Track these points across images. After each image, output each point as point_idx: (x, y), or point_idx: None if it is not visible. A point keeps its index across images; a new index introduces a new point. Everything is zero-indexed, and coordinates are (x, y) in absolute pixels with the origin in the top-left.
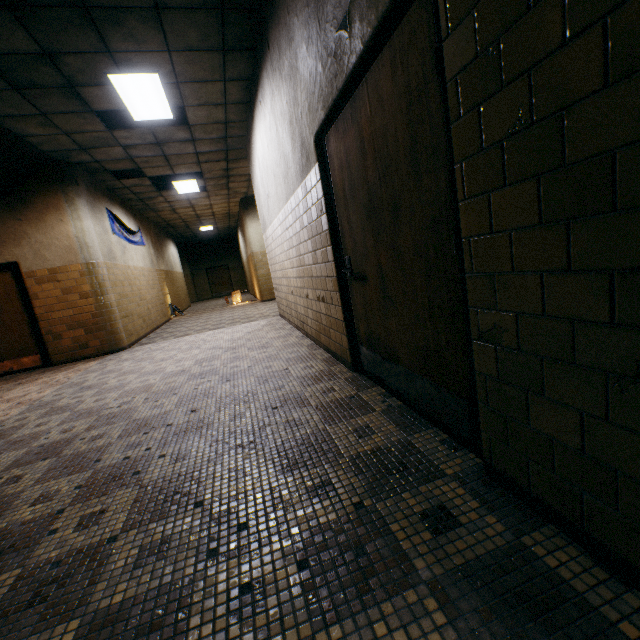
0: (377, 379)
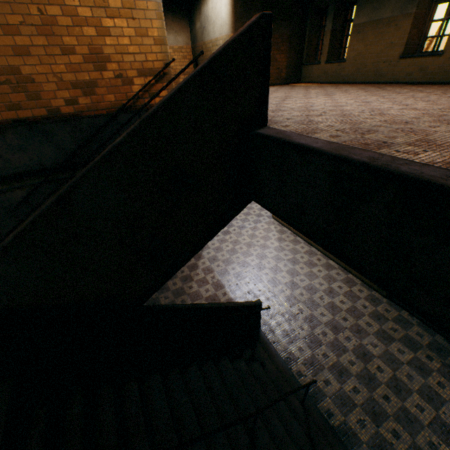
0: (403, 307)
